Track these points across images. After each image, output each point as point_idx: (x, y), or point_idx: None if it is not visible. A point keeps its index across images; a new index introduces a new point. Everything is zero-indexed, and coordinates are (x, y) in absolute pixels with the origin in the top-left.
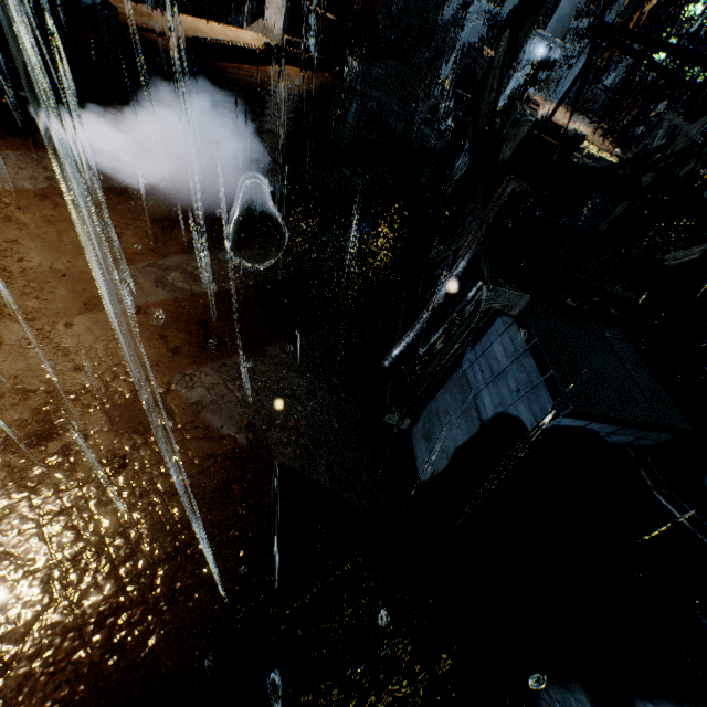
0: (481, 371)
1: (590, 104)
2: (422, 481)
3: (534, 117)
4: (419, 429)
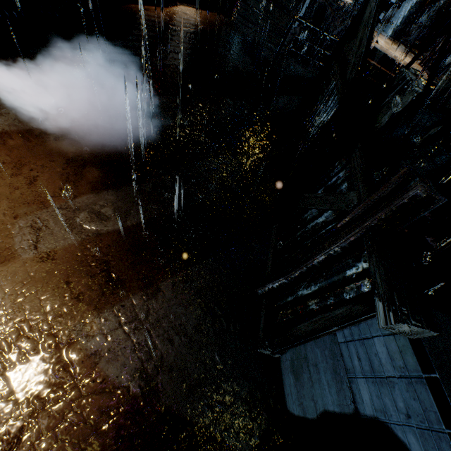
0: (358, 357)
1: (407, 36)
2: (289, 410)
3: (419, 87)
4: (287, 359)
